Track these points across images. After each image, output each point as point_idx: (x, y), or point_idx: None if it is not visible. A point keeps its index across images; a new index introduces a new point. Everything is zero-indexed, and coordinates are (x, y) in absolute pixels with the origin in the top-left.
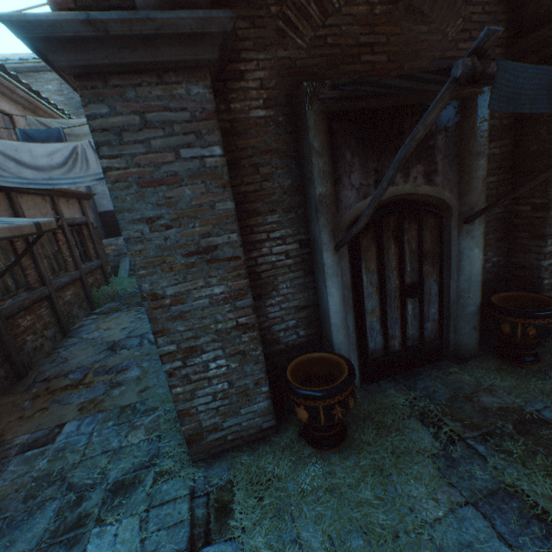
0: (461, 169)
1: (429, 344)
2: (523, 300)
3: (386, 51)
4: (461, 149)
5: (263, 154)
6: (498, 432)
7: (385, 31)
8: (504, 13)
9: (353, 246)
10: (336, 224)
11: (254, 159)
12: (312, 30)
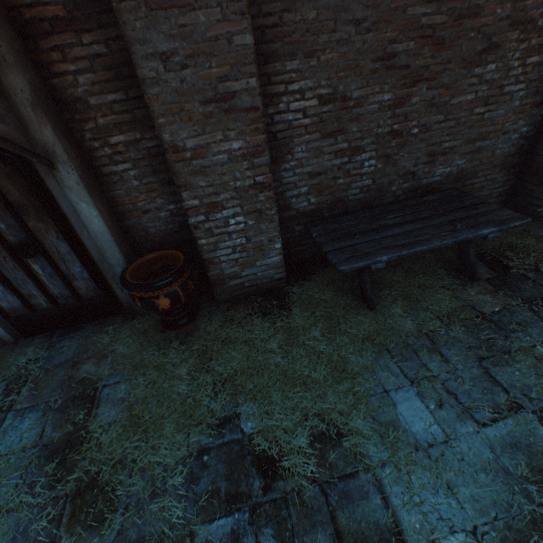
0: (1, 86)
1: (91, 302)
2: (178, 262)
3: None
4: None
5: None
6: (44, 407)
7: None
8: None
9: None
10: None
11: None
12: None
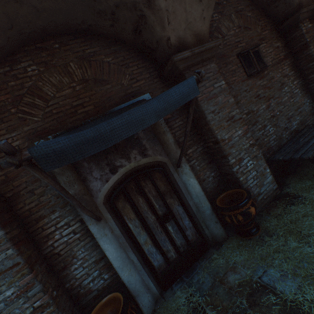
0: (161, 142)
1: (195, 243)
2: (234, 194)
3: (92, 103)
4: (155, 133)
5: (34, 182)
6: (238, 310)
7: (86, 95)
8: (150, 64)
9: (114, 210)
10: (94, 204)
11: (29, 187)
12: (42, 110)
